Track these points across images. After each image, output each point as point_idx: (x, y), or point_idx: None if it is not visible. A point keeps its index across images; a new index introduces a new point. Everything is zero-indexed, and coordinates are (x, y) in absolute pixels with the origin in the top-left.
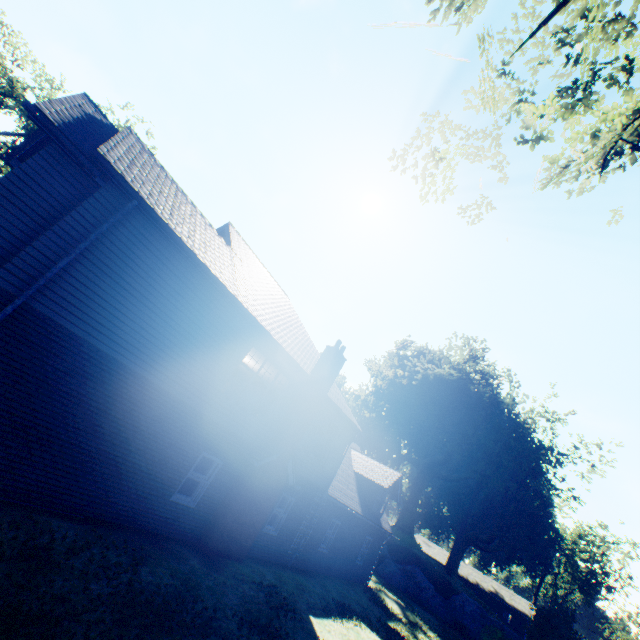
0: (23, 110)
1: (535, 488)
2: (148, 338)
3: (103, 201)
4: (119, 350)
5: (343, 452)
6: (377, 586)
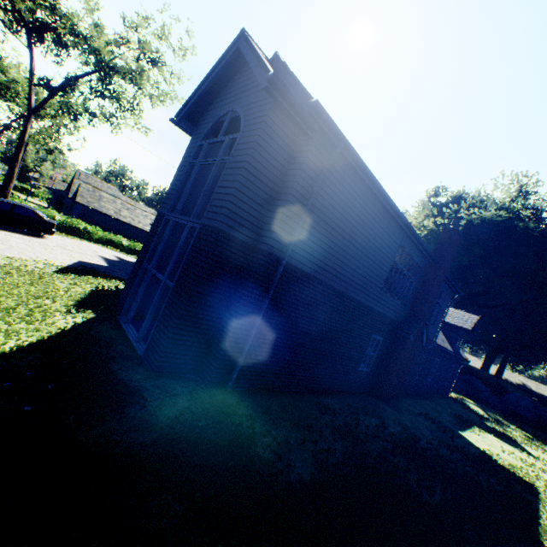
0: (80, 45)
1: None
2: (344, 262)
3: (315, 153)
4: (331, 278)
5: (444, 310)
6: (457, 395)
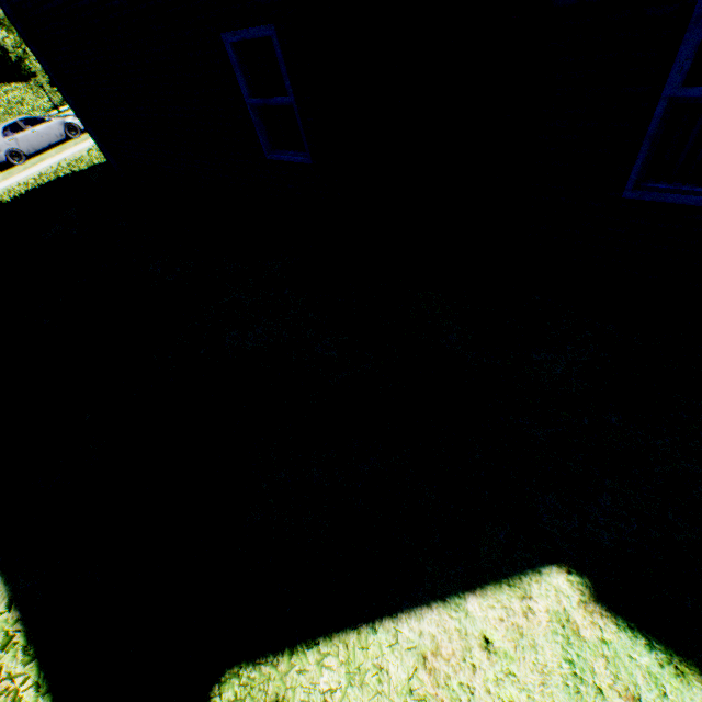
0: None
1: None
2: None
3: None
4: None
5: None
6: None
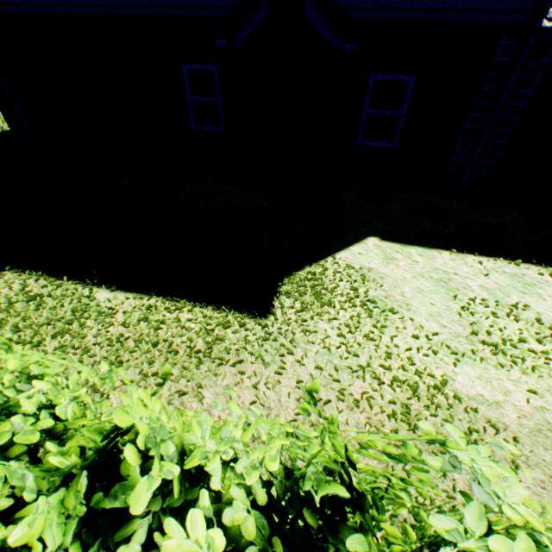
0: None
1: None
2: None
3: None
4: (30, 3)
5: None
6: None
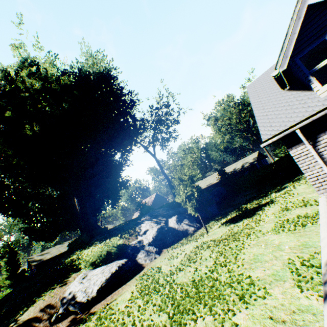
0: None
1: (114, 162)
2: None
3: None
4: None
5: None
6: None
